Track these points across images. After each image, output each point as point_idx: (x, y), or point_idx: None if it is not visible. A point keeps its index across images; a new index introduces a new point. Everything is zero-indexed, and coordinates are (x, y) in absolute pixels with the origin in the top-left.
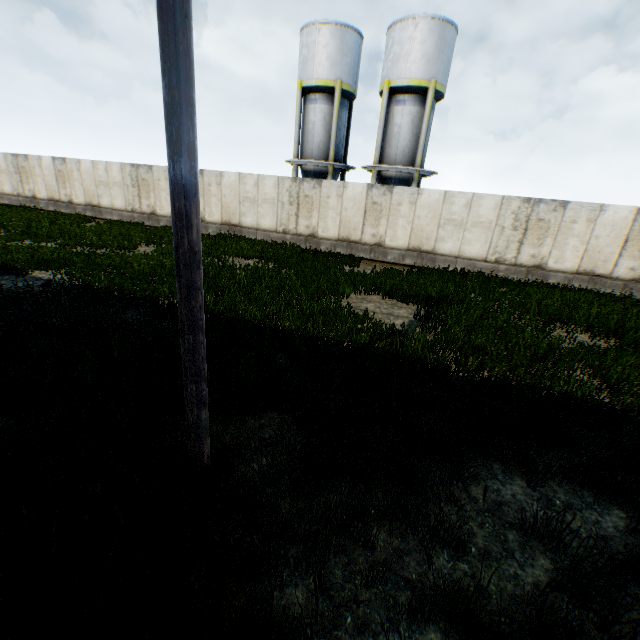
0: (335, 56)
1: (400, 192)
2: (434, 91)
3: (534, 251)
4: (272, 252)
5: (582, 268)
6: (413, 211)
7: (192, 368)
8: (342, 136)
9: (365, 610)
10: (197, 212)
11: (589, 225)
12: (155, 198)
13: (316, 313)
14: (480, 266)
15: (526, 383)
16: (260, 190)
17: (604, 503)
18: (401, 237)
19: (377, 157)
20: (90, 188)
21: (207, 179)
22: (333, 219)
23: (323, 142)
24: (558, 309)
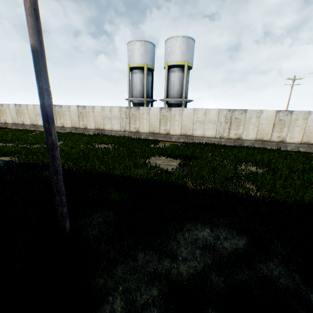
0: (143, 54)
1: (174, 110)
2: (187, 66)
3: (236, 132)
4: (118, 140)
5: (257, 138)
6: (181, 118)
7: (57, 190)
8: (149, 87)
9: (128, 284)
10: (54, 129)
11: (257, 119)
12: (63, 119)
13: (132, 166)
14: (213, 140)
15: (218, 189)
16: (112, 113)
17: (242, 236)
18: (177, 130)
19: (165, 95)
20: (33, 117)
21: (87, 109)
22: (146, 124)
23: (141, 90)
24: (244, 157)
